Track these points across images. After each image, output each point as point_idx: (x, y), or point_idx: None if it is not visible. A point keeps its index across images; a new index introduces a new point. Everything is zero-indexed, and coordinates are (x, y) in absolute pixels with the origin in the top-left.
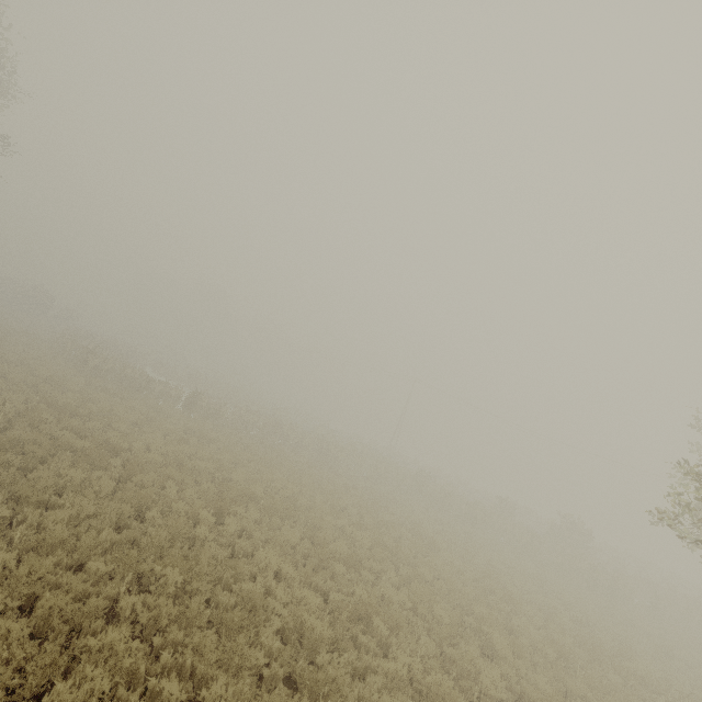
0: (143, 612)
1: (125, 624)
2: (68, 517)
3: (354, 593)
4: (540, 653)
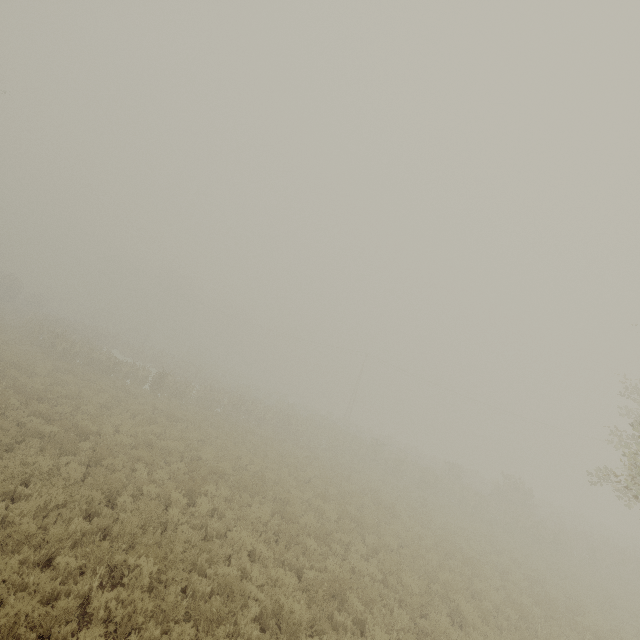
0: (116, 608)
1: (98, 629)
2: (35, 508)
3: (326, 568)
4: (503, 615)
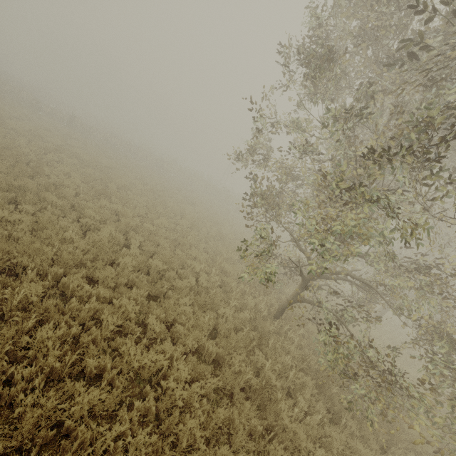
0: None
1: None
2: None
3: None
4: (209, 233)
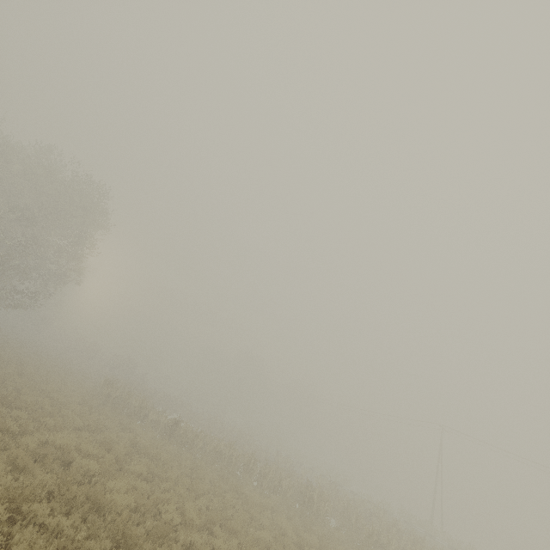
0: None
1: None
2: None
3: None
4: None
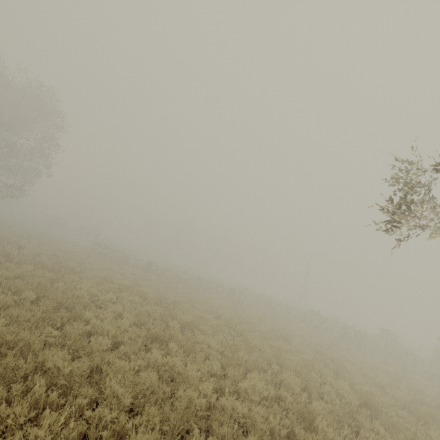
0: None
1: None
2: (4, 276)
3: None
4: (343, 399)
